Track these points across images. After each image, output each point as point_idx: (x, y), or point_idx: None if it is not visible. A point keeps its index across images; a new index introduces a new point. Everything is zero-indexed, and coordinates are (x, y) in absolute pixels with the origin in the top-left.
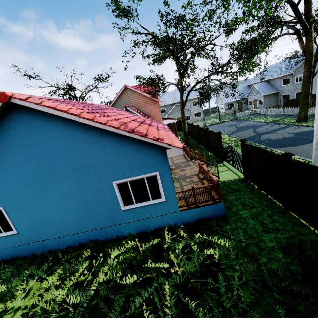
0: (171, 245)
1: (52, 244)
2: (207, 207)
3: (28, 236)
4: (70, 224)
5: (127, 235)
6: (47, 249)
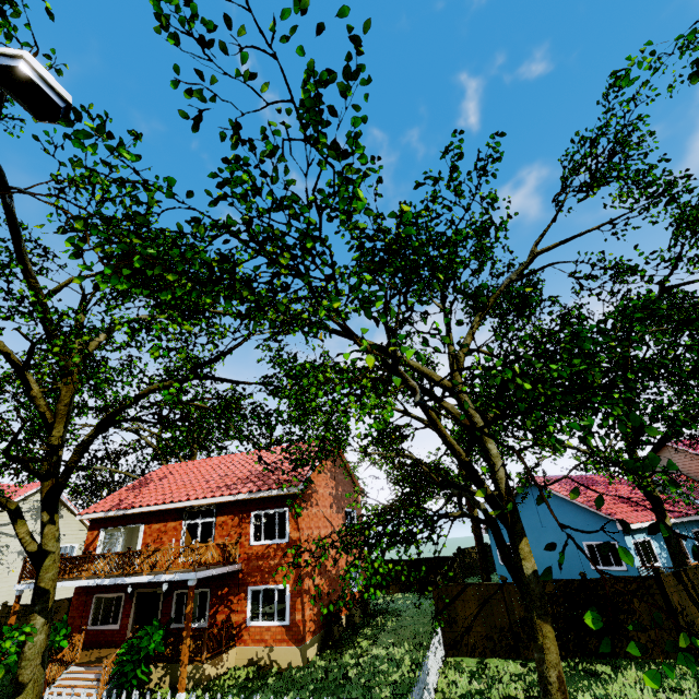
0: None
1: None
2: None
3: None
4: (554, 569)
5: None
6: None
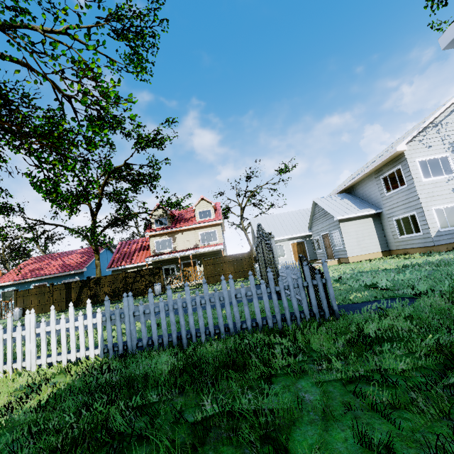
0: None
1: None
2: None
3: None
4: None
5: None
6: None
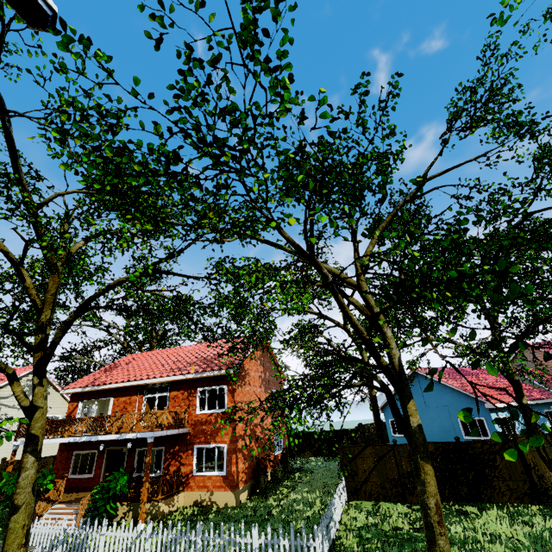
0: None
1: None
2: None
3: None
4: (435, 439)
5: None
6: None
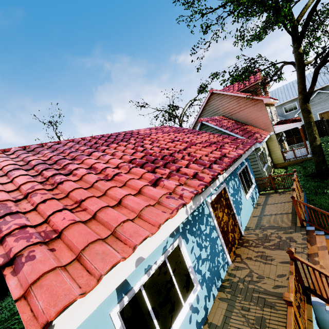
0: None
1: None
2: None
3: None
4: None
5: None
6: None
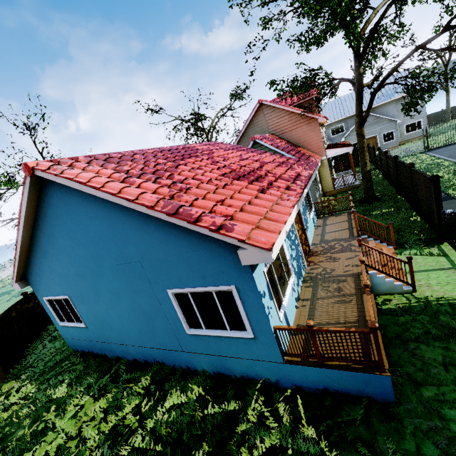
0: (251, 429)
1: (119, 350)
2: (345, 373)
3: (96, 334)
4: (130, 333)
5: (201, 371)
6: (115, 353)
